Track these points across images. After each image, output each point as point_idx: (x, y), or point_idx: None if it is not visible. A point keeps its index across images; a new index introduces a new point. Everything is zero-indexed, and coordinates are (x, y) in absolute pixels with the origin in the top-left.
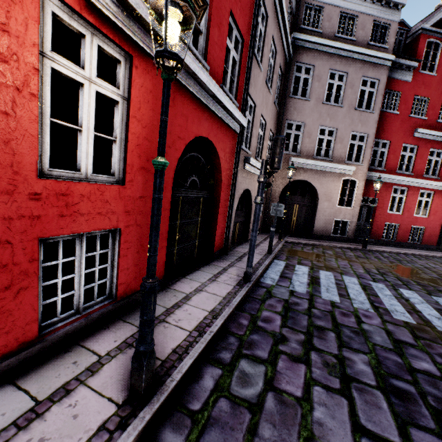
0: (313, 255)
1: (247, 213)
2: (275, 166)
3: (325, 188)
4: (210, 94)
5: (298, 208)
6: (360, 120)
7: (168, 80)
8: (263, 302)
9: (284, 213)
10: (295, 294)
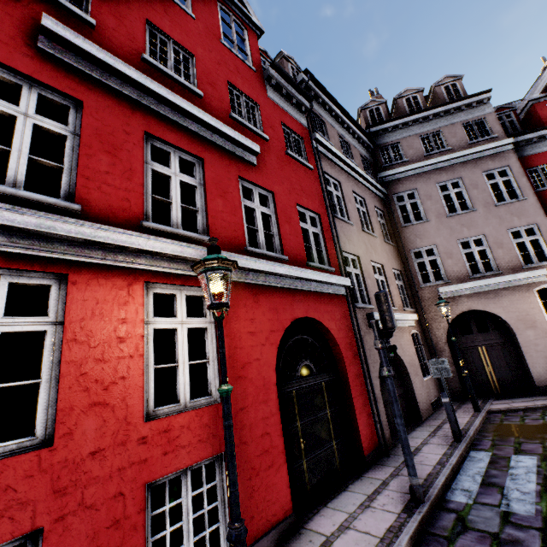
0: (545, 429)
1: (405, 381)
2: (387, 325)
3: (514, 311)
4: (295, 278)
5: (487, 351)
6: (512, 213)
7: (220, 320)
8: (451, 541)
9: (461, 366)
10: (513, 519)
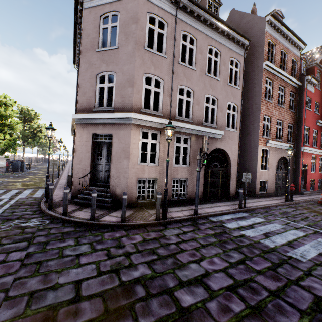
0: None
1: None
2: None
3: None
4: None
5: None
6: None
7: None
8: None
9: None
10: None
